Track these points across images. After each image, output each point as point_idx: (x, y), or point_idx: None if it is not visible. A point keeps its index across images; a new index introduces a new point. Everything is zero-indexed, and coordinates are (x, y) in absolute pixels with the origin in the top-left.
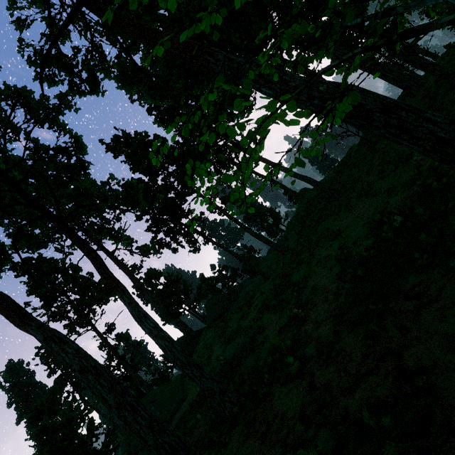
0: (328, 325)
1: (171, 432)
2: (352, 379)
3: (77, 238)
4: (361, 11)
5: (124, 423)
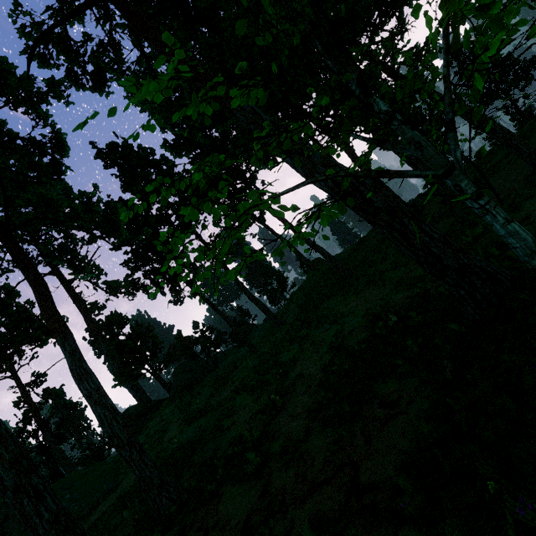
0: (302, 421)
1: (83, 532)
2: (307, 487)
3: (22, 257)
4: None
5: (18, 513)
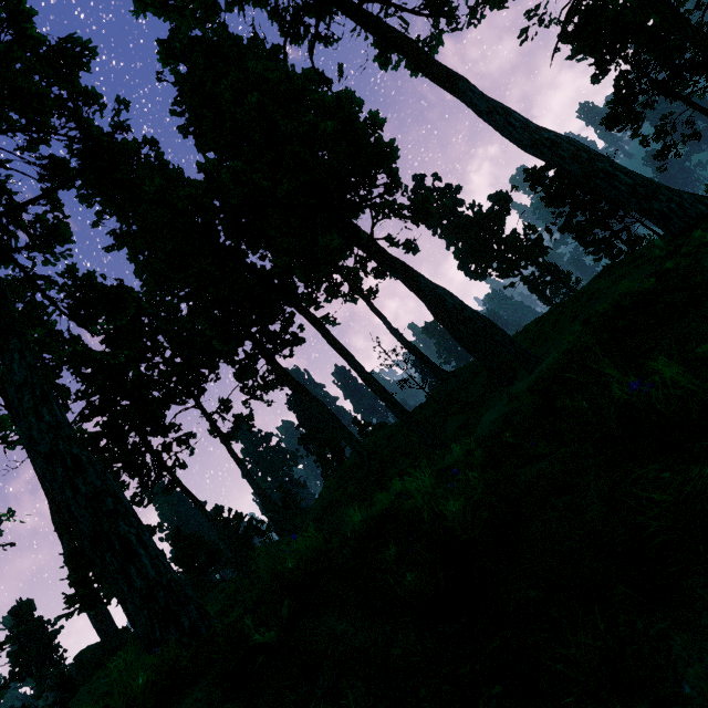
0: None
1: None
2: None
3: None
4: (498, 219)
5: None
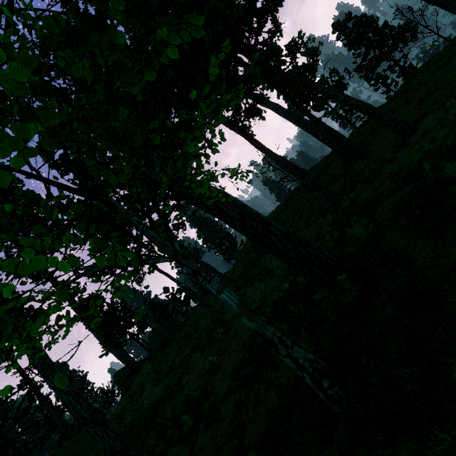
0: (228, 380)
1: None
2: (215, 448)
3: None
4: (312, 69)
5: None
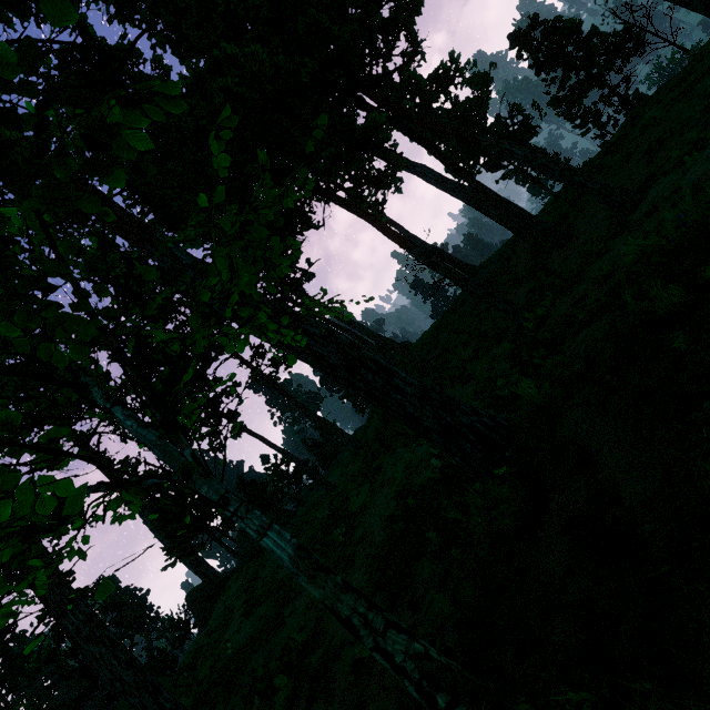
0: None
1: None
2: None
3: None
4: (481, 106)
5: None
